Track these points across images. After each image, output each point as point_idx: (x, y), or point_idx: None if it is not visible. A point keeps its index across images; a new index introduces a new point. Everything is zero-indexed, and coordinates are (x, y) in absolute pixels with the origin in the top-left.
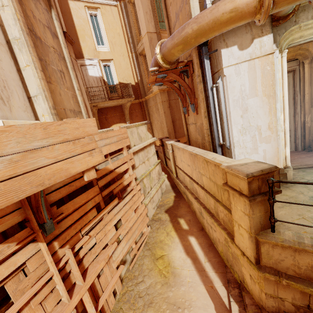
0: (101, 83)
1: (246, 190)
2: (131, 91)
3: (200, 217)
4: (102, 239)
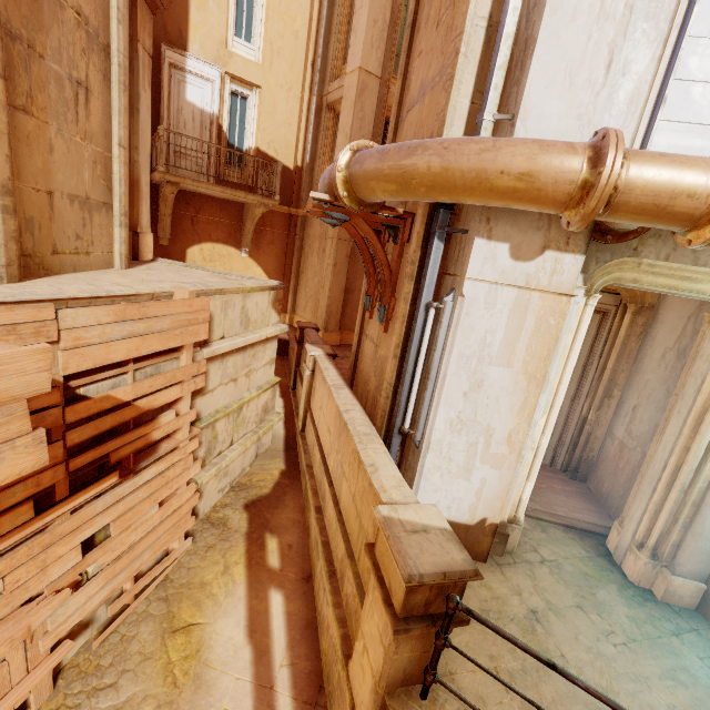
0: (211, 131)
1: (398, 601)
2: (277, 185)
3: (313, 550)
4: (29, 581)
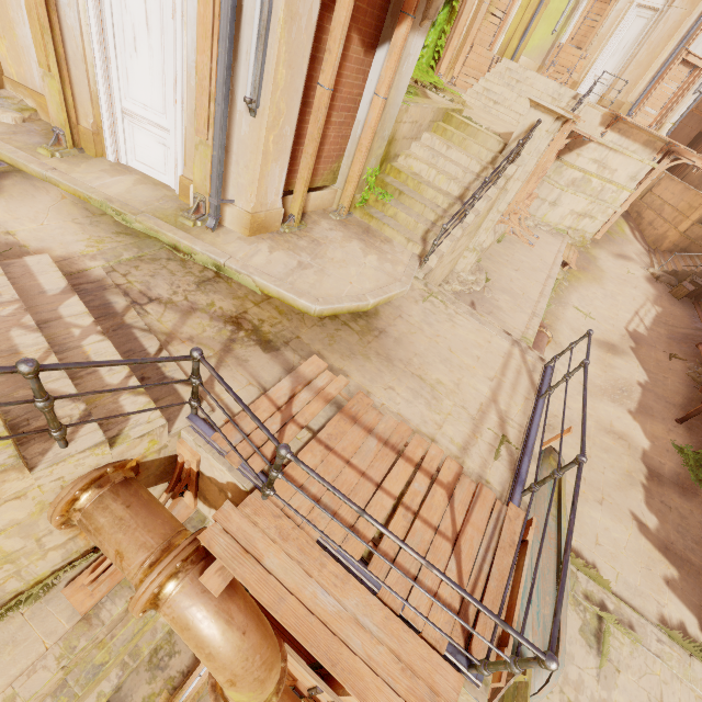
0: None
1: None
2: None
3: (645, 226)
4: None
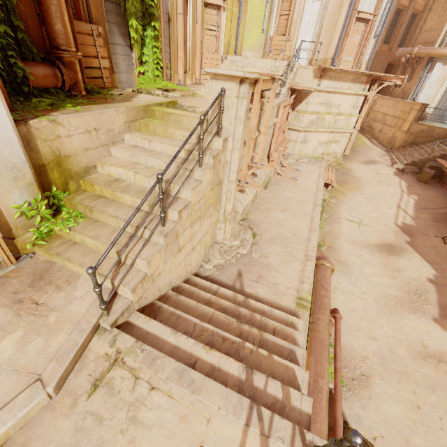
0: None
1: (418, 108)
2: None
3: (377, 134)
4: None
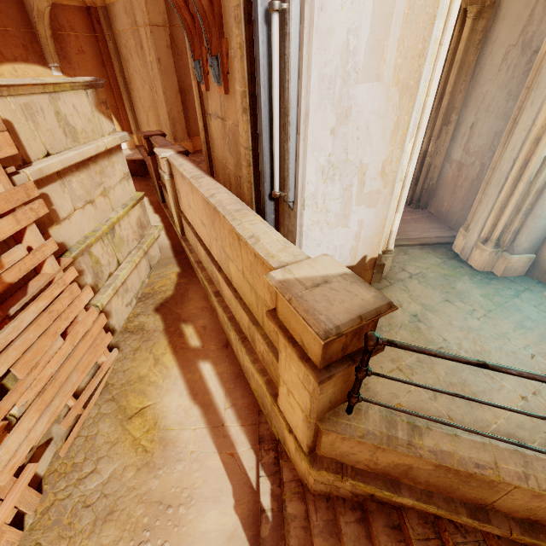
0: None
1: (316, 355)
2: None
3: (224, 324)
4: None
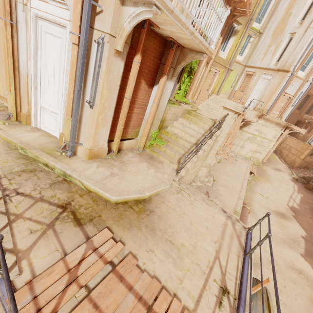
0: None
1: (311, 149)
2: None
3: (284, 156)
4: None
